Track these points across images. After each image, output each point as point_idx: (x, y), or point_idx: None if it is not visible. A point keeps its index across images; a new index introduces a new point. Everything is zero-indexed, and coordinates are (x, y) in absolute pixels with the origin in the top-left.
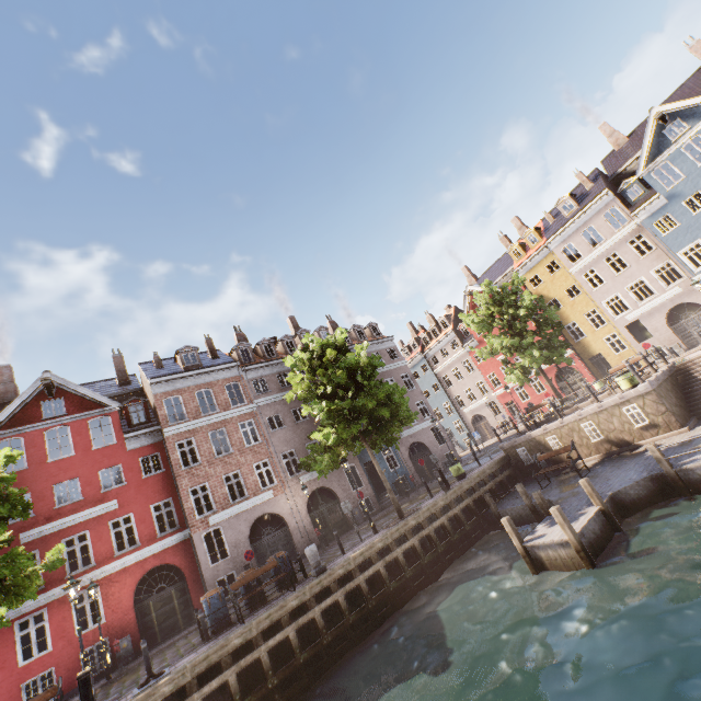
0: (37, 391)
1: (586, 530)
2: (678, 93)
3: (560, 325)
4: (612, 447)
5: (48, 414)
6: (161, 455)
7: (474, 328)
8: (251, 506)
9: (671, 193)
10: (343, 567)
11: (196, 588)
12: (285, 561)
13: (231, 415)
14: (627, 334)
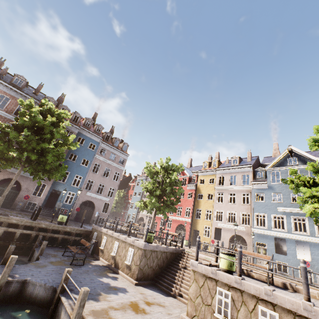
0: None
1: None
2: (310, 152)
3: (178, 199)
4: (114, 264)
5: None
6: None
7: (146, 171)
8: None
9: (271, 186)
10: None
11: None
12: None
13: (7, 116)
14: (213, 231)
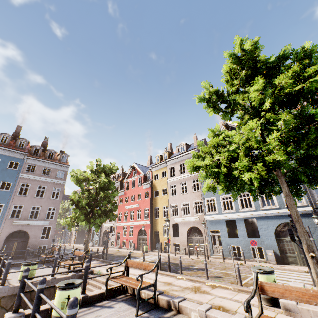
0: None
1: None
2: None
3: (114, 204)
4: None
5: None
6: None
7: (73, 180)
8: None
9: None
10: None
11: None
12: None
13: None
14: (171, 228)
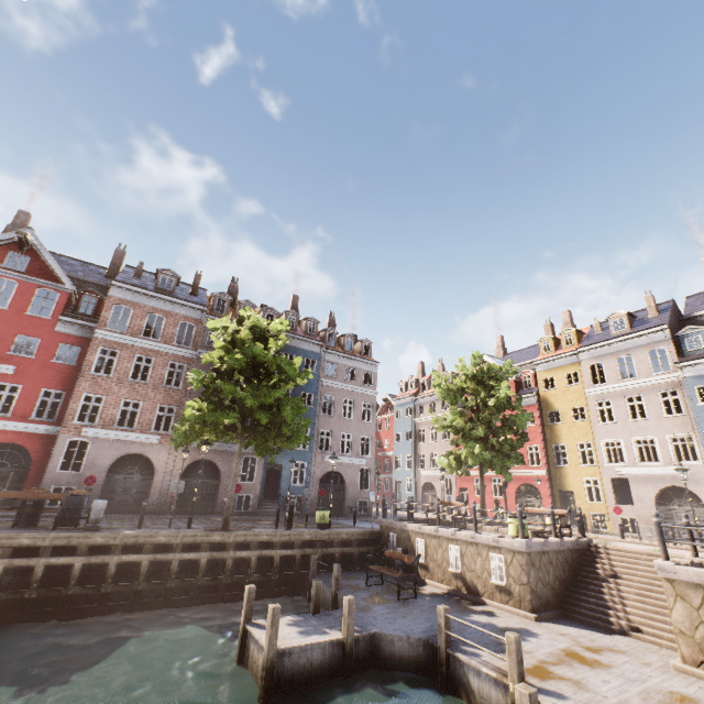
0: (12, 240)
1: (300, 652)
2: None
3: (524, 436)
4: (463, 587)
5: (9, 264)
6: (82, 350)
7: (439, 392)
8: (131, 439)
9: None
10: (106, 538)
11: (33, 482)
12: (64, 499)
13: (168, 350)
14: (609, 487)
